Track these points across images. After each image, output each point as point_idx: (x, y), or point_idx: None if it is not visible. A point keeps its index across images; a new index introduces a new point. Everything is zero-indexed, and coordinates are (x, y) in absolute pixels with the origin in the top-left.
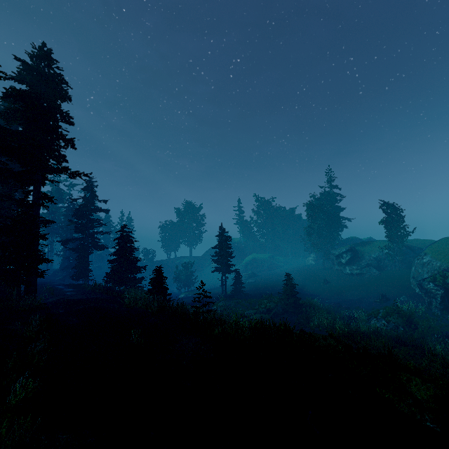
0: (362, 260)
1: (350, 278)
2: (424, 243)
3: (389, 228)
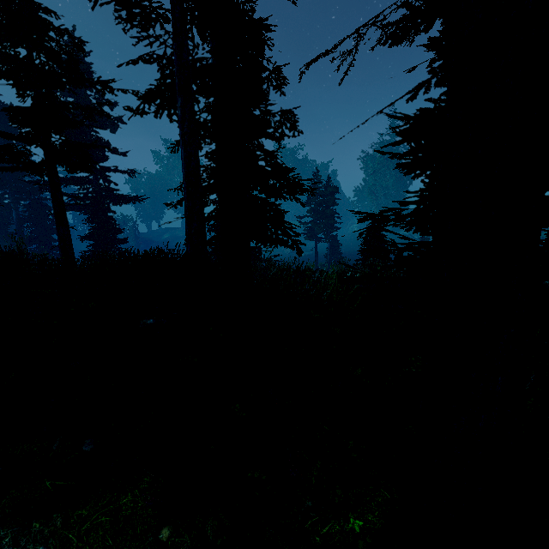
0: None
1: None
2: None
3: None
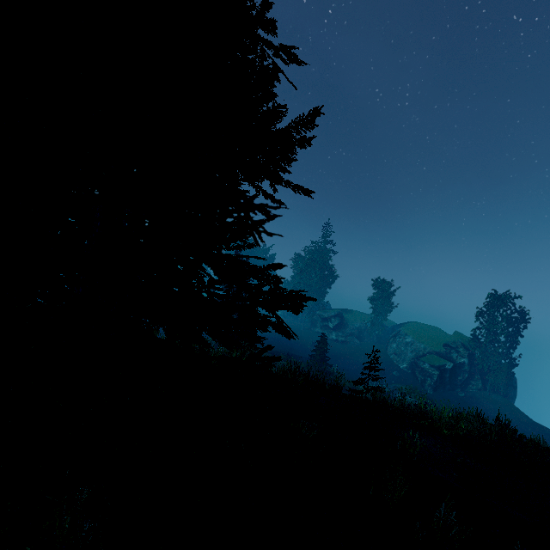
0: (347, 328)
1: (335, 344)
2: (386, 321)
3: (378, 302)
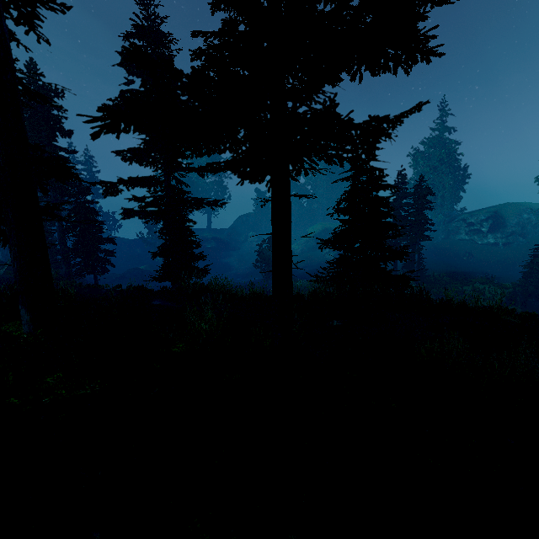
0: (504, 227)
1: (494, 249)
2: None
3: None
